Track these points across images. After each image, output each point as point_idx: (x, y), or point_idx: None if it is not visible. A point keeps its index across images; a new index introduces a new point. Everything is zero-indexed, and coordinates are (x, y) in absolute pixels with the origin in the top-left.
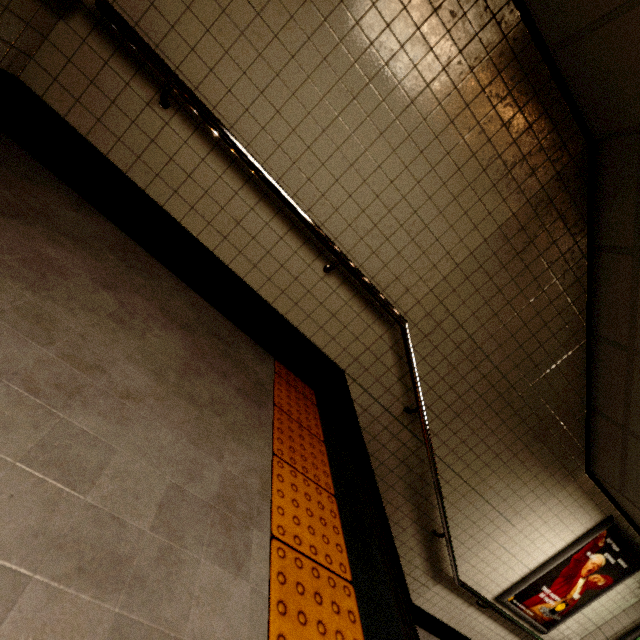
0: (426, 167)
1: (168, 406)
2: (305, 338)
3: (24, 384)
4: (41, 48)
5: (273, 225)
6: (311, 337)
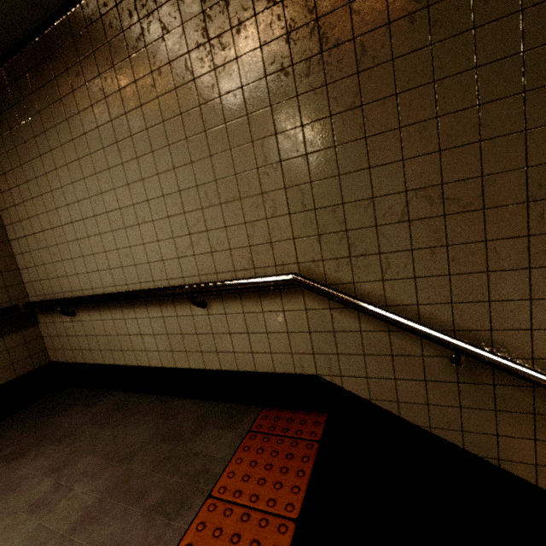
0: (165, 152)
1: None
2: (252, 373)
3: None
4: (45, 342)
5: (152, 314)
6: (255, 368)
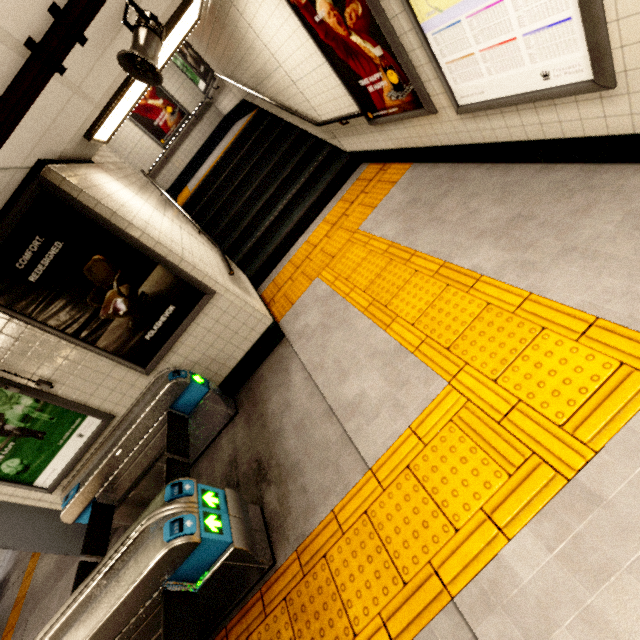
0: None
1: None
2: None
3: None
4: None
5: None
6: None
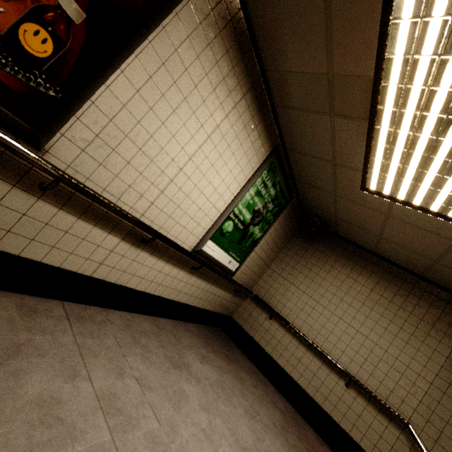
0: (382, 328)
1: (278, 436)
2: (345, 432)
3: (244, 409)
4: (238, 308)
5: (314, 361)
6: (349, 432)
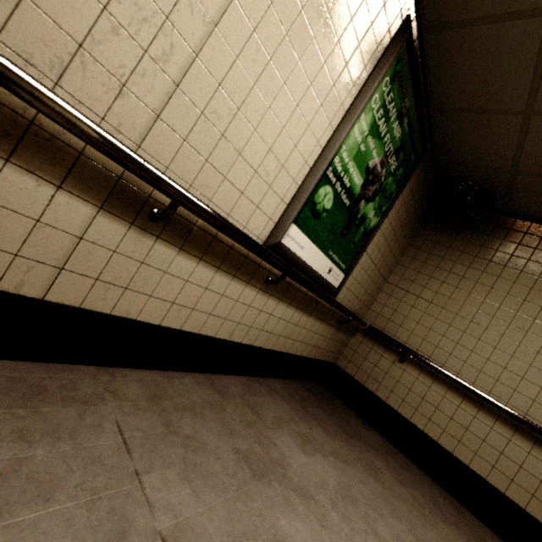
0: None
1: None
2: None
3: None
4: (344, 349)
5: (497, 428)
6: None
